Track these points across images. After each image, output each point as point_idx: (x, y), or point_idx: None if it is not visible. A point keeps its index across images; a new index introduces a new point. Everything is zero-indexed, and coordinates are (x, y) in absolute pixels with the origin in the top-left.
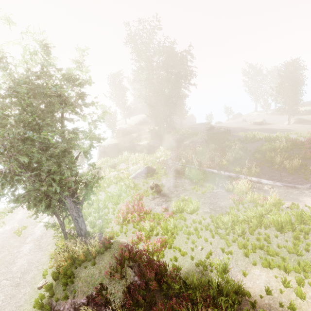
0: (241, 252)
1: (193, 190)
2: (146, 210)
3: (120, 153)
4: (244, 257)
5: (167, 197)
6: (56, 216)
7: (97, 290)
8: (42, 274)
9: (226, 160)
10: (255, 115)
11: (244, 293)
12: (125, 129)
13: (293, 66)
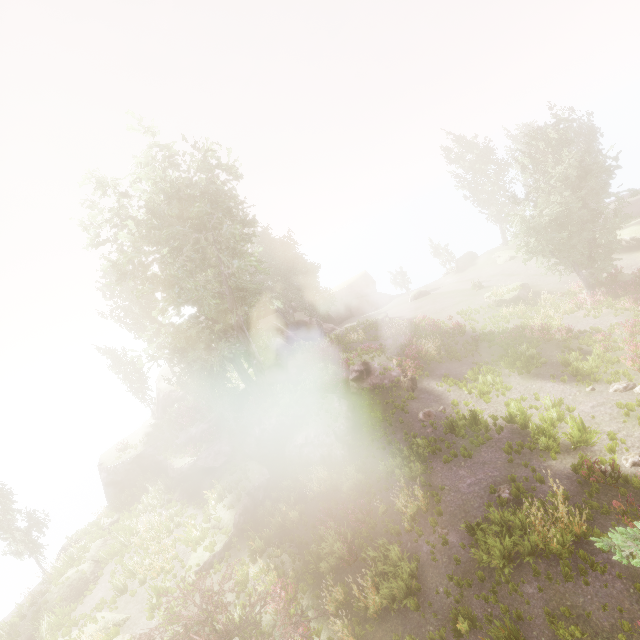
0: None
1: None
2: None
3: (142, 487)
4: None
5: None
6: None
7: None
8: None
9: (347, 634)
10: (505, 259)
11: None
12: (168, 396)
13: (560, 138)
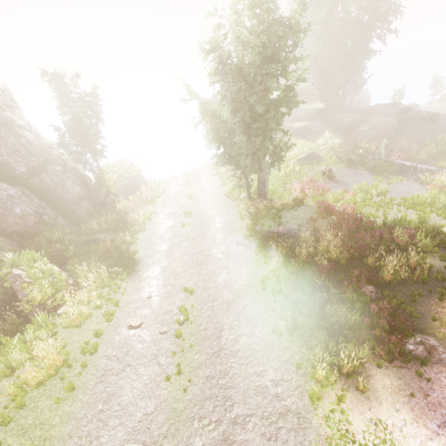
0: (439, 218)
1: (375, 180)
2: (326, 188)
3: None
4: (441, 220)
5: (342, 183)
6: (245, 178)
7: (306, 222)
8: (241, 218)
9: (427, 152)
10: None
11: (440, 233)
12: None
13: None
